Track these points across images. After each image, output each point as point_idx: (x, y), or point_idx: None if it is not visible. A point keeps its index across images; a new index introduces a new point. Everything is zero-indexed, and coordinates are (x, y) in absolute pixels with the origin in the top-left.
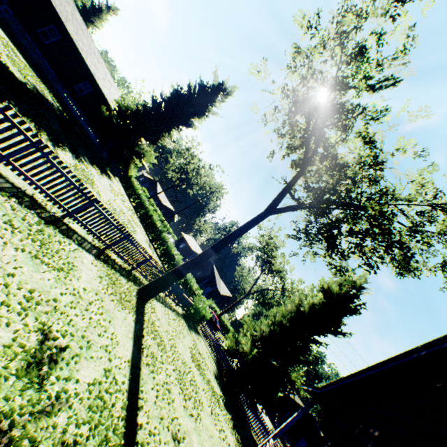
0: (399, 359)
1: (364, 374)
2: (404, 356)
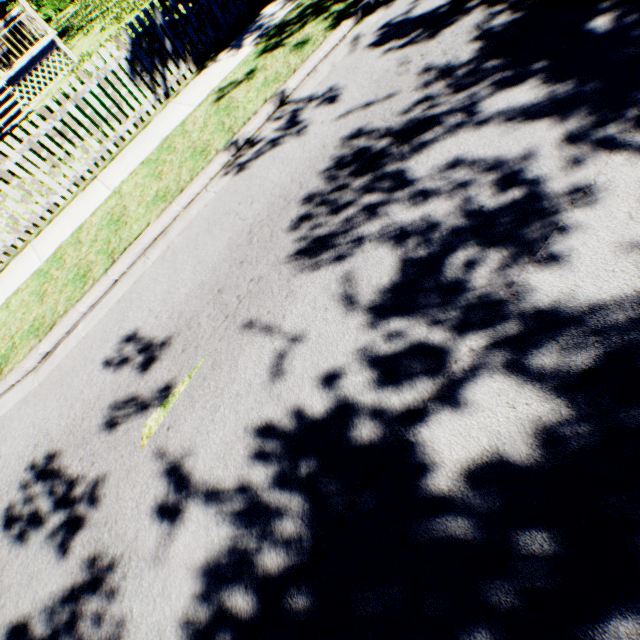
0: None
1: None
2: None
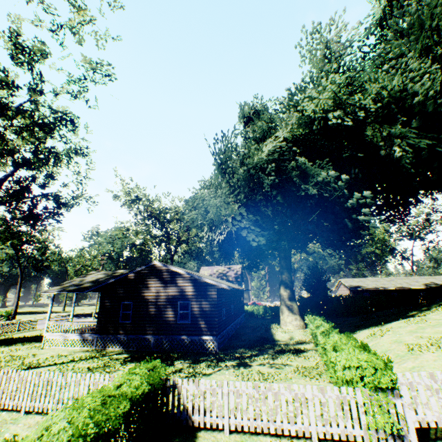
0: (122, 275)
1: (110, 281)
2: (124, 275)
